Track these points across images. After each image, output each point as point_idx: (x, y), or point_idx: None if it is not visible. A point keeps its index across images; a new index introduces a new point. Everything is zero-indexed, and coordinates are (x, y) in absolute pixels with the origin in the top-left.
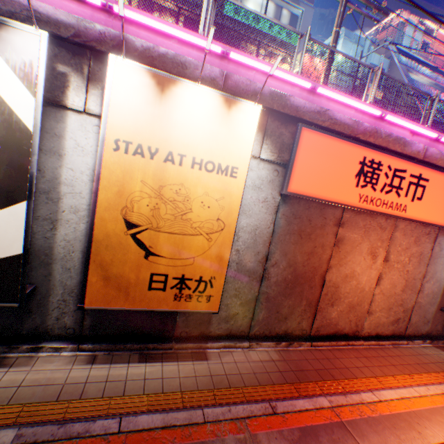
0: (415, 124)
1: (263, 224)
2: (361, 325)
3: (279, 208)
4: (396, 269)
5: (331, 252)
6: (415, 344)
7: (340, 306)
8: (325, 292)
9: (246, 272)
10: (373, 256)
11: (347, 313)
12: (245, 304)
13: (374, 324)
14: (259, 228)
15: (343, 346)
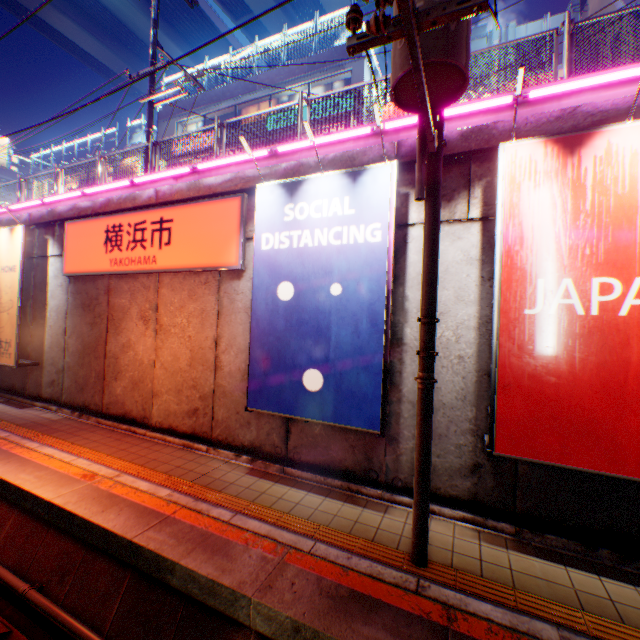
0: (178, 169)
1: (63, 303)
2: (151, 410)
3: (70, 288)
4: (177, 335)
5: (108, 321)
6: (224, 457)
7: (125, 382)
8: (109, 364)
9: (57, 343)
10: (147, 321)
11: (133, 392)
12: (59, 372)
13: (165, 411)
14: (61, 307)
15: (126, 431)
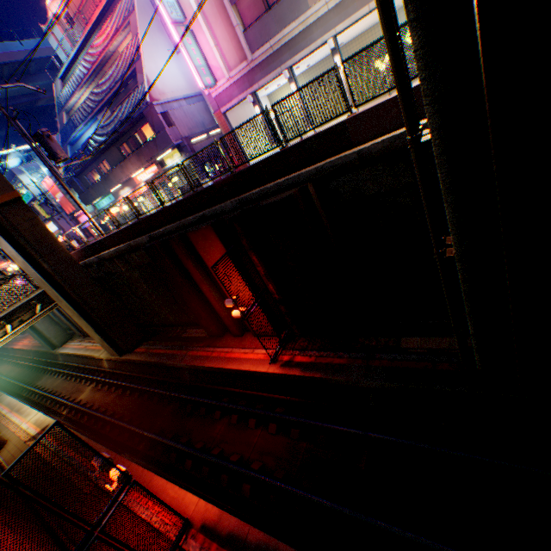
0: None
1: None
2: None
3: None
4: None
5: None
6: None
7: None
8: None
9: None
10: None
11: None
12: None
13: None
14: None
15: None
